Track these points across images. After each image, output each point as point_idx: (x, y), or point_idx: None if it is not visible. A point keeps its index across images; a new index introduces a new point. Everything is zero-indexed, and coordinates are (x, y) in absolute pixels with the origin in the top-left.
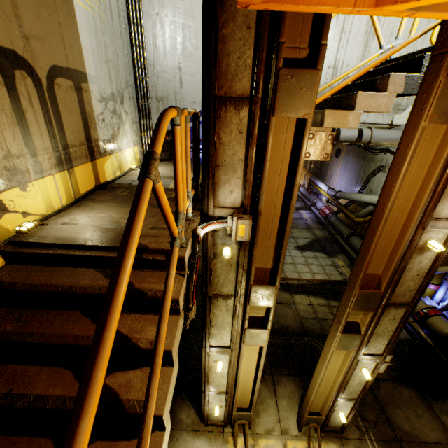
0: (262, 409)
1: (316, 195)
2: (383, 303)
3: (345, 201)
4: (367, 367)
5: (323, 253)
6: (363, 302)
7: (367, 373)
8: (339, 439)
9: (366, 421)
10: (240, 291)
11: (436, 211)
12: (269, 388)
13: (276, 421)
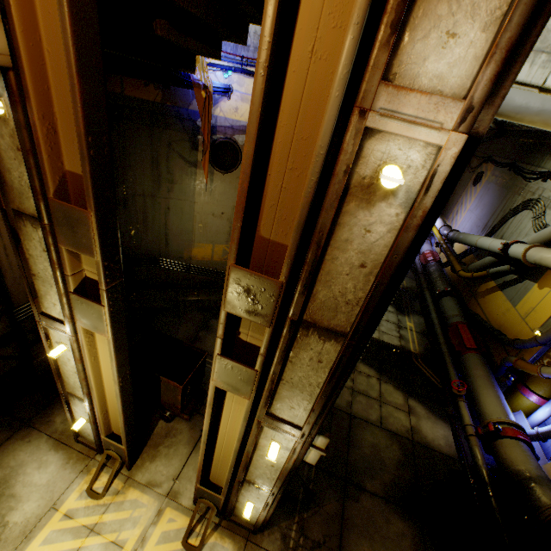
0: (165, 454)
1: (429, 237)
2: (290, 314)
3: (461, 250)
4: (282, 443)
5: (393, 305)
6: (246, 298)
7: (274, 451)
8: (244, 540)
9: (304, 535)
10: (43, 211)
11: (405, 61)
12: (193, 433)
13: (172, 476)
